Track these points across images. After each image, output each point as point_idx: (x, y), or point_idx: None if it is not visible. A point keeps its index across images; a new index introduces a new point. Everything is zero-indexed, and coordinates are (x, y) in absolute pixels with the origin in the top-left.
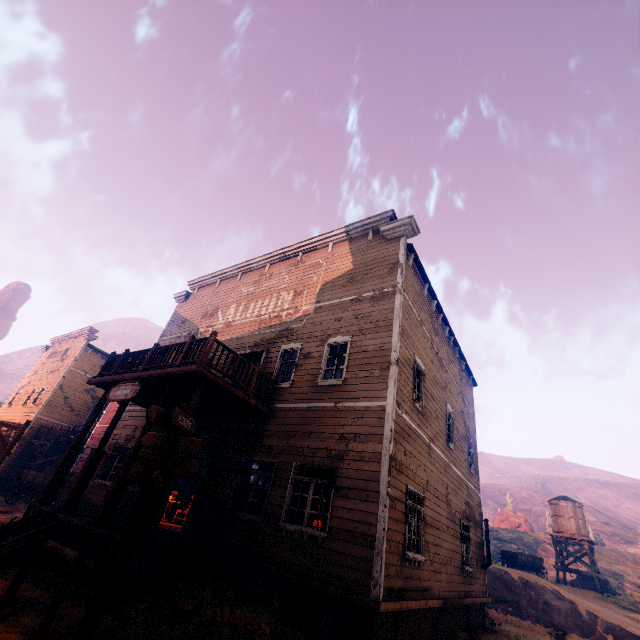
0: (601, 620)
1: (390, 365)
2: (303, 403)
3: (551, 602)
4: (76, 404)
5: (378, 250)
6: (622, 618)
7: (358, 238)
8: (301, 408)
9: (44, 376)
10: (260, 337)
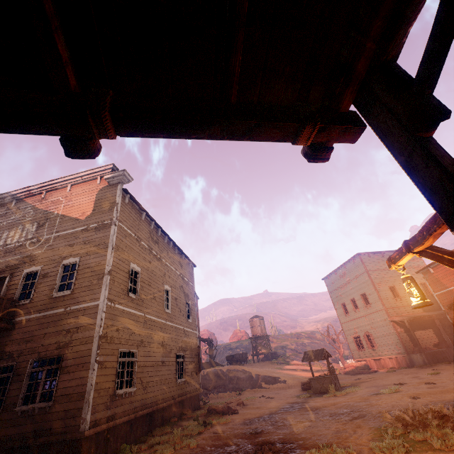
0: (261, 376)
1: (104, 275)
2: (40, 313)
3: (240, 377)
4: None
5: (103, 192)
6: (273, 370)
7: (90, 182)
8: (38, 317)
9: None
10: (5, 264)
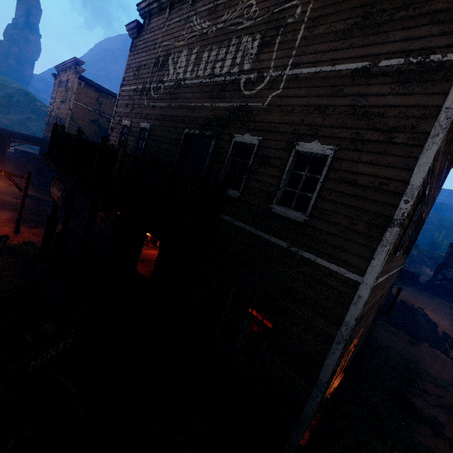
0: (451, 340)
1: (389, 224)
2: (250, 226)
3: (418, 321)
4: (88, 133)
5: None
6: None
7: None
8: (247, 232)
9: (59, 105)
10: (211, 113)
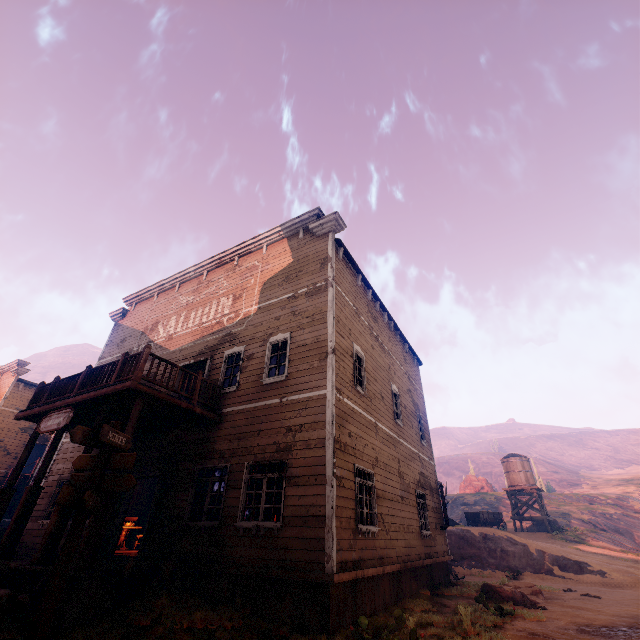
0: (548, 555)
1: (327, 355)
2: (250, 404)
3: (507, 549)
4: (12, 446)
5: (309, 247)
6: (566, 549)
7: (290, 237)
8: (249, 409)
9: None
10: (203, 345)
